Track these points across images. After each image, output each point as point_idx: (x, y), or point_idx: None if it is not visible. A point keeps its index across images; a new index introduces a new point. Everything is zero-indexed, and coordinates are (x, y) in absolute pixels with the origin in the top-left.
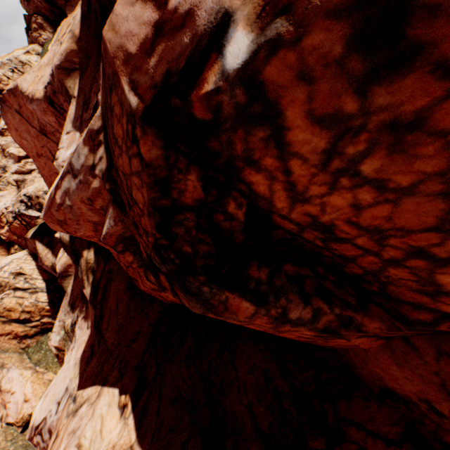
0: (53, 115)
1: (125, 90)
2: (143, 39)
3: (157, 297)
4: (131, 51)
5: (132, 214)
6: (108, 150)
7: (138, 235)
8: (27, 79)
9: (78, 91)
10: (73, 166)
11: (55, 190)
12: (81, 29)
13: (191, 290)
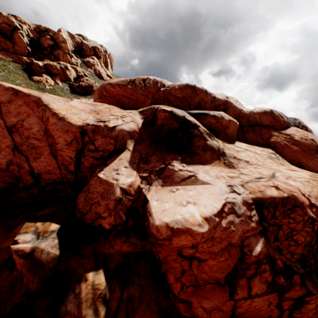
0: (72, 137)
1: (310, 212)
2: (308, 203)
3: (210, 316)
4: (306, 204)
5: (277, 244)
6: (258, 213)
7: (277, 254)
8: (56, 103)
9: (133, 148)
10: (236, 211)
11: (219, 217)
12: (141, 126)
13: (313, 280)
